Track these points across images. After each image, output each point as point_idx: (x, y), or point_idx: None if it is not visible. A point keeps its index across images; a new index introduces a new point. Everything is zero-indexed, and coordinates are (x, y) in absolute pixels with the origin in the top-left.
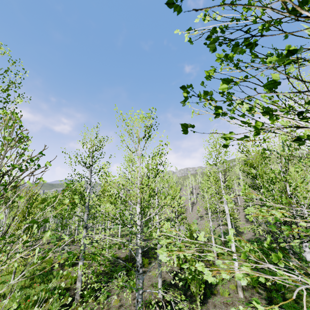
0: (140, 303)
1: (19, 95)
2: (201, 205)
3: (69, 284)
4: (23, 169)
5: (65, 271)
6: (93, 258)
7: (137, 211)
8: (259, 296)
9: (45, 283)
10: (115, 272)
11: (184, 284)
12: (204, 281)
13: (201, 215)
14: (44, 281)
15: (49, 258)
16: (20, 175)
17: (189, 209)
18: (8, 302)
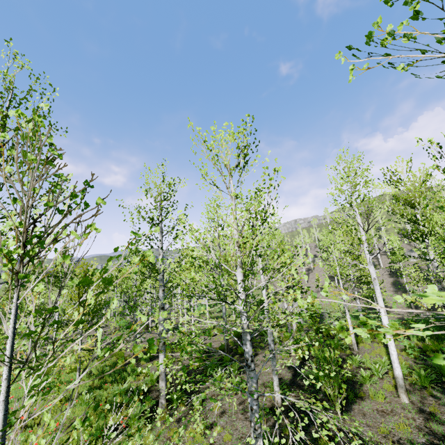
0: (256, 413)
1: (49, 124)
2: (321, 272)
3: (148, 383)
4: (62, 210)
5: (142, 366)
6: (182, 349)
7: (238, 279)
8: (435, 401)
9: (118, 382)
10: (209, 368)
11: (311, 383)
12: (344, 379)
13: (322, 286)
14: (117, 380)
15: (120, 351)
16: (60, 221)
17: (303, 279)
18: (77, 407)
